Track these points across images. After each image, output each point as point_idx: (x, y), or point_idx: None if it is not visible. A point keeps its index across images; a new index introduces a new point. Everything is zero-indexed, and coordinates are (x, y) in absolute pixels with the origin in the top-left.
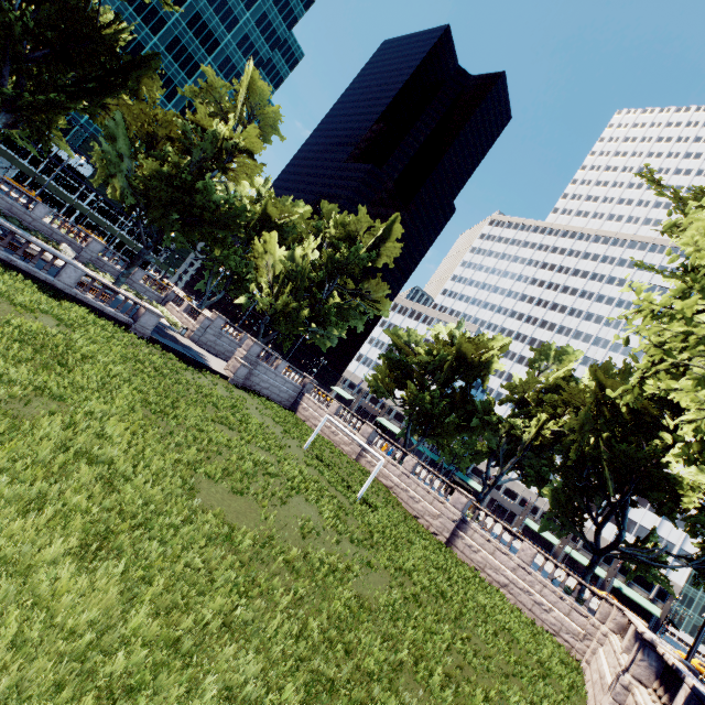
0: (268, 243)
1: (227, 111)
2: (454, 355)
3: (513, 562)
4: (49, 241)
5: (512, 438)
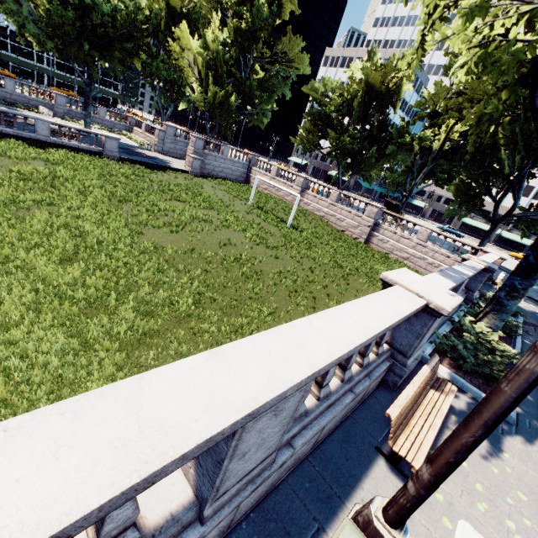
0: (181, 40)
1: None
2: (364, 90)
3: (413, 242)
4: (30, 109)
5: (427, 152)
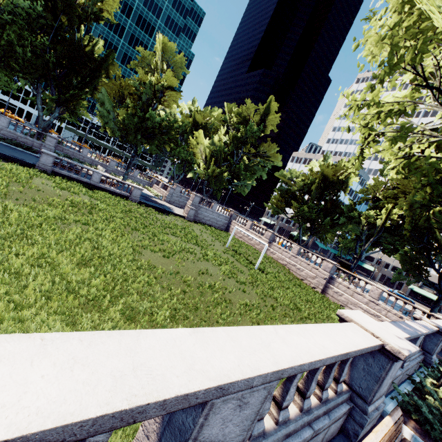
0: (198, 138)
1: (154, 68)
2: (320, 178)
3: (366, 299)
4: (92, 166)
5: (372, 226)
